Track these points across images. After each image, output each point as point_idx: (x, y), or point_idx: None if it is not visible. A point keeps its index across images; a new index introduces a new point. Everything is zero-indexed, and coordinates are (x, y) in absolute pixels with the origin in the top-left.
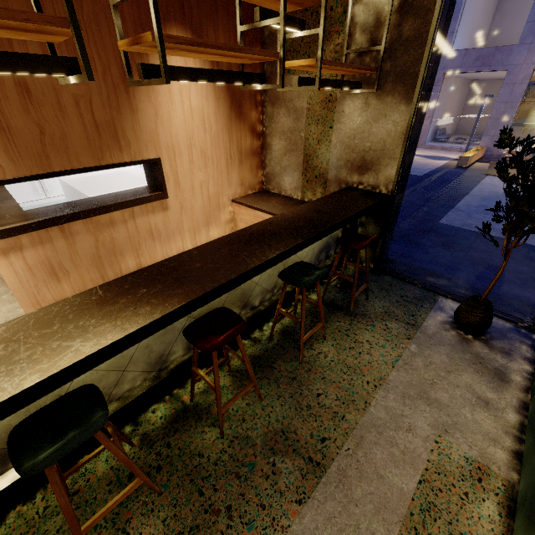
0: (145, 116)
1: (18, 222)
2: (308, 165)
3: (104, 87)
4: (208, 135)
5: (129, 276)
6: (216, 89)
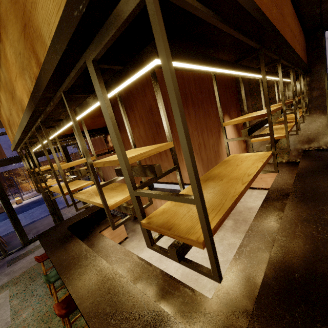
0: (223, 145)
1: None
2: (276, 147)
3: (216, 139)
4: (234, 146)
5: (292, 193)
6: (234, 130)
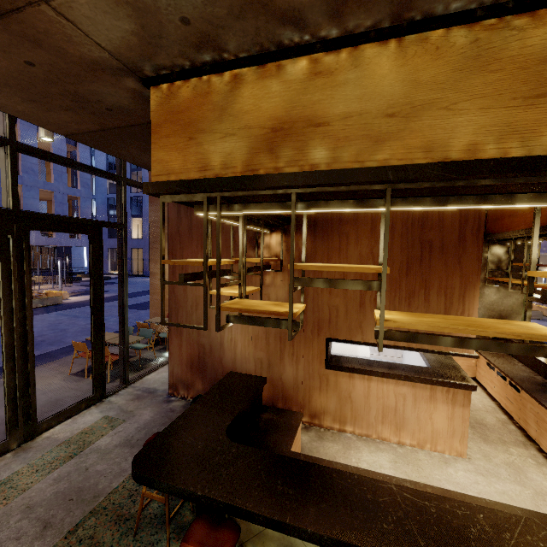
0: None
1: (461, 373)
2: None
3: None
4: None
5: None
6: None
